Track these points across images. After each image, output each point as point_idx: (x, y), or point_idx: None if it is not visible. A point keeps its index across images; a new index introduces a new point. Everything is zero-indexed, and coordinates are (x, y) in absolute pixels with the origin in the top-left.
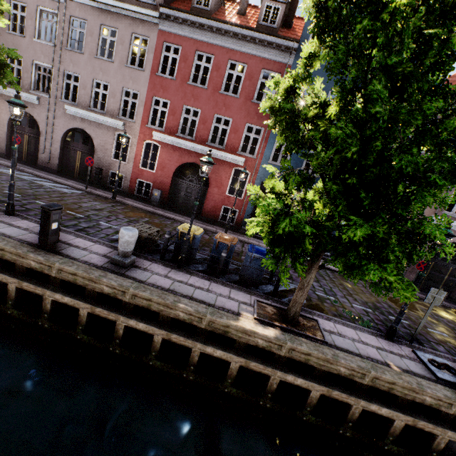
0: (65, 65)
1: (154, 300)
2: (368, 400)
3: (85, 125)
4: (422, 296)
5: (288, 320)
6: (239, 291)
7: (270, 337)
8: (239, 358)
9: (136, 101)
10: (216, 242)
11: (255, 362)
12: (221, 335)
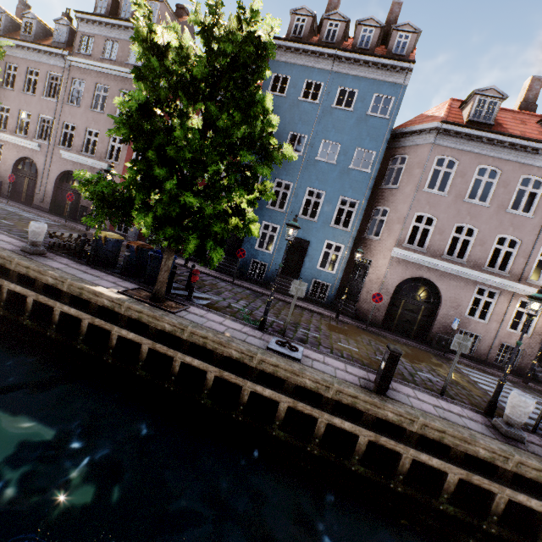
0: (65, 117)
1: (31, 267)
2: (186, 353)
3: (76, 168)
4: (386, 334)
5: (151, 297)
6: (132, 283)
7: (113, 297)
8: (87, 315)
9: (121, 146)
10: (128, 246)
11: (99, 319)
12: (83, 301)
